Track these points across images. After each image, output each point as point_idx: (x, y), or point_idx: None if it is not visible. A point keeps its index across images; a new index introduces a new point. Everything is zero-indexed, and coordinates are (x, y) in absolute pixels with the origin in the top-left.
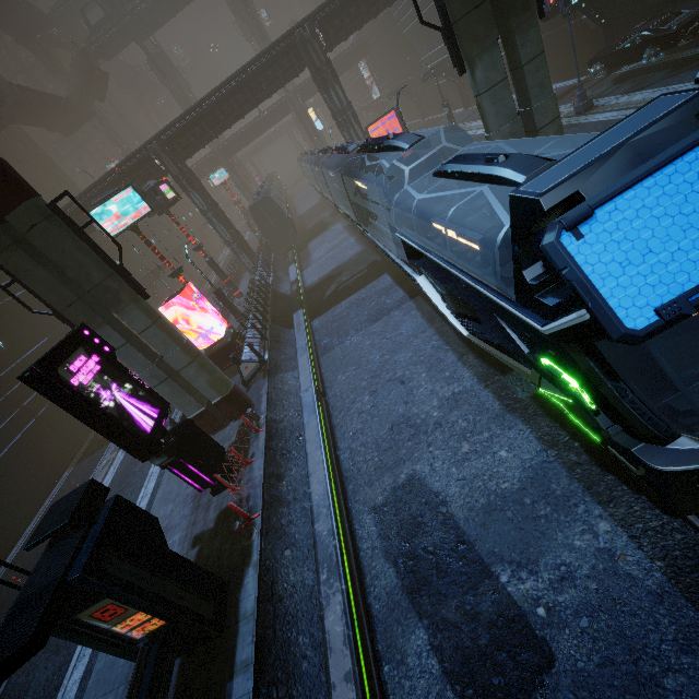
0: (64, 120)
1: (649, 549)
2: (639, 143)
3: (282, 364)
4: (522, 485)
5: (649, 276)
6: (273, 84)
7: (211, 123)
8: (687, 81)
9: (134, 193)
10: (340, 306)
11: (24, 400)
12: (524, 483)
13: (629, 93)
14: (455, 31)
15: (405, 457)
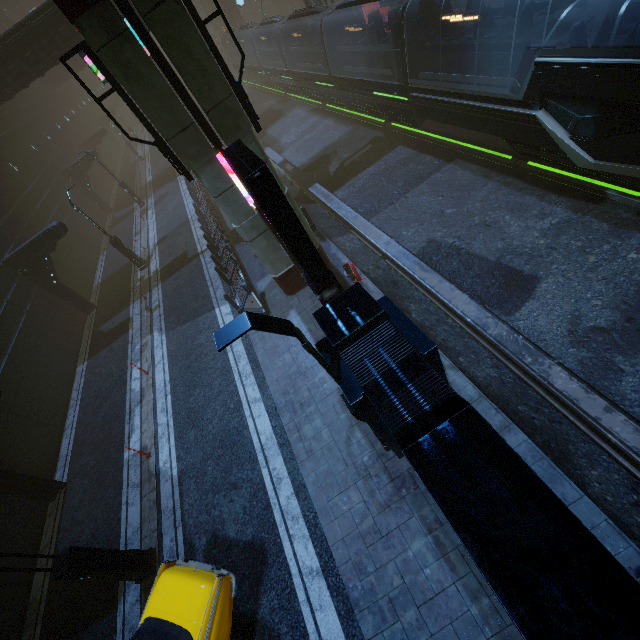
0: None
1: None
2: None
3: (327, 231)
4: None
5: None
6: None
7: None
8: None
9: None
10: (358, 178)
11: (4, 294)
12: None
13: None
14: None
15: (531, 276)
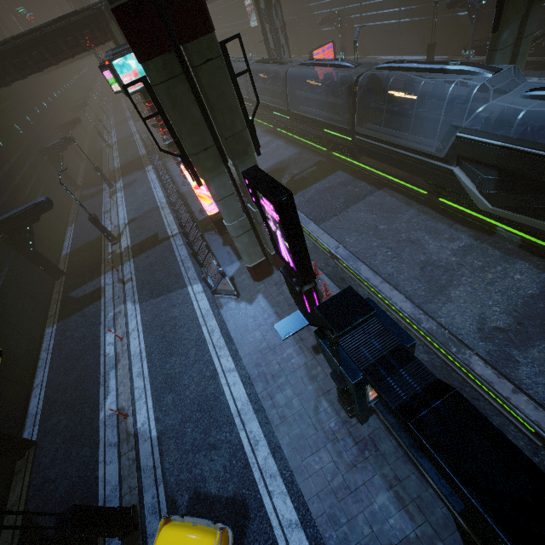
0: None
1: None
2: None
3: None
4: (541, 290)
5: None
6: None
7: None
8: (531, 76)
9: None
10: (307, 191)
11: None
12: (541, 289)
13: None
14: None
15: (447, 284)
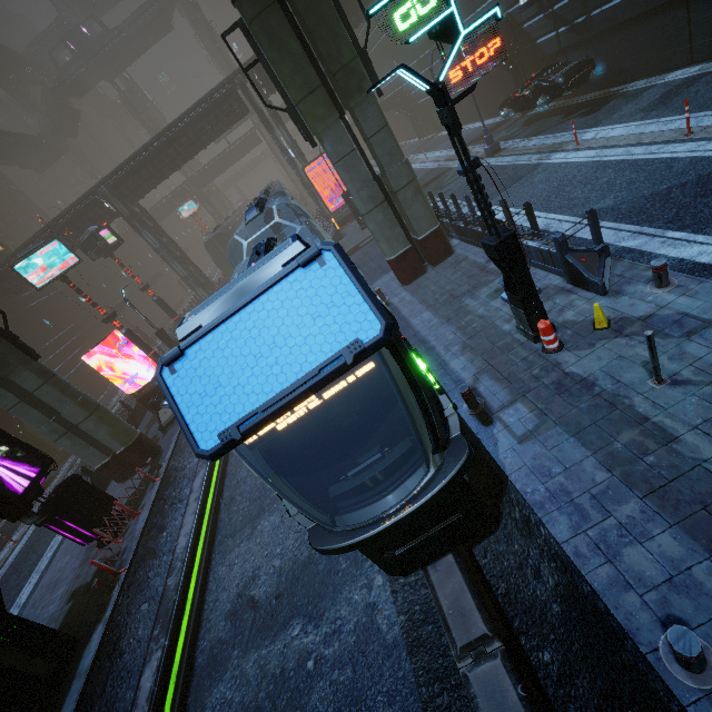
0: (37, 157)
1: (400, 604)
2: (244, 287)
3: None
4: None
5: (218, 406)
6: (217, 127)
7: (157, 166)
8: (568, 130)
9: (61, 246)
10: None
11: None
12: None
13: (529, 137)
14: (299, 111)
15: (267, 507)
